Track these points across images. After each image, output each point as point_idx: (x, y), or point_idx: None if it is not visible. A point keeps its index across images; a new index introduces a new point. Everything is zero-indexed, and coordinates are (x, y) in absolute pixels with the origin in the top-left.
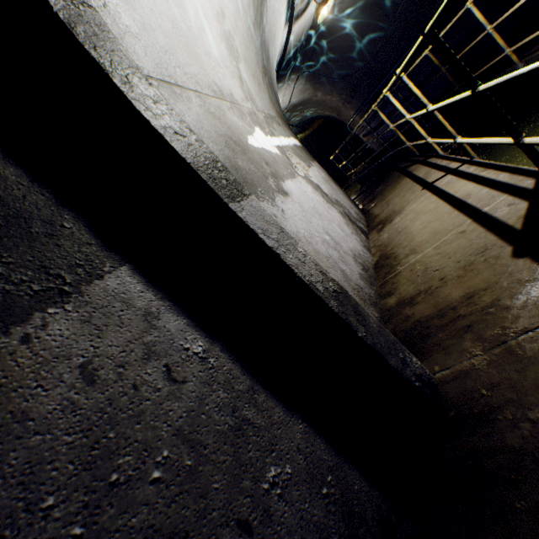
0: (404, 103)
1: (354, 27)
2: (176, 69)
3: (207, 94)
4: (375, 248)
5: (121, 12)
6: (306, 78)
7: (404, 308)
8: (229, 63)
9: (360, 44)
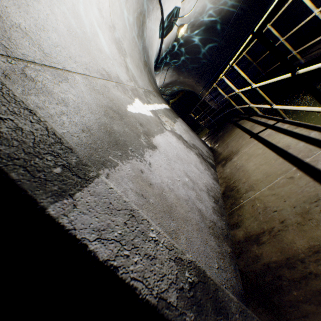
0: (231, 82)
1: (200, 40)
2: (66, 58)
3: (95, 76)
4: (221, 179)
5: (11, 12)
6: (173, 69)
7: (252, 245)
8: (118, 57)
9: (204, 50)
